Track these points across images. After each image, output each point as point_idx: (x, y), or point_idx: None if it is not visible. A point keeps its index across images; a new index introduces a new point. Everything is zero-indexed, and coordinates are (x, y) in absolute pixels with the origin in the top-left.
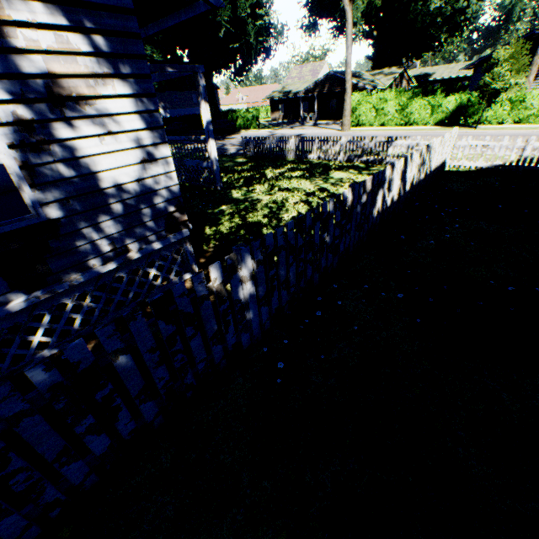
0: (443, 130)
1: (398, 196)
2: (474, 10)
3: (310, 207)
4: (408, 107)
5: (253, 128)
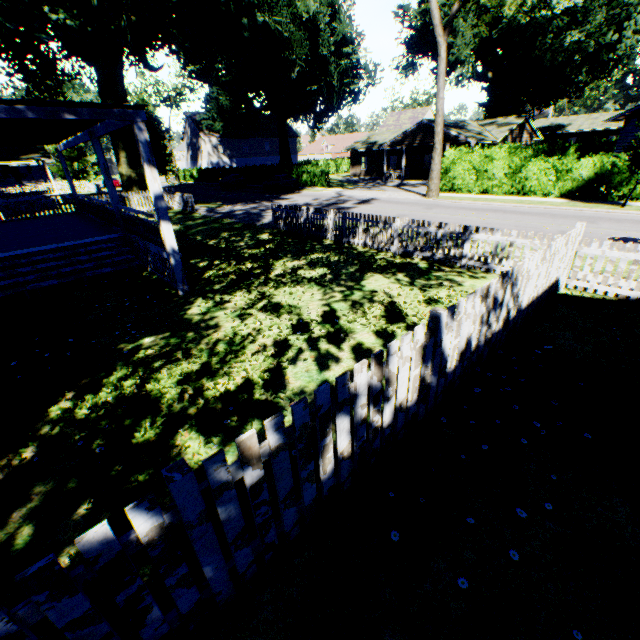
0: (571, 207)
1: (422, 391)
2: (628, 45)
3: (276, 364)
4: (522, 170)
5: (320, 186)
